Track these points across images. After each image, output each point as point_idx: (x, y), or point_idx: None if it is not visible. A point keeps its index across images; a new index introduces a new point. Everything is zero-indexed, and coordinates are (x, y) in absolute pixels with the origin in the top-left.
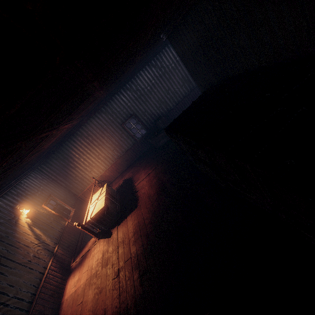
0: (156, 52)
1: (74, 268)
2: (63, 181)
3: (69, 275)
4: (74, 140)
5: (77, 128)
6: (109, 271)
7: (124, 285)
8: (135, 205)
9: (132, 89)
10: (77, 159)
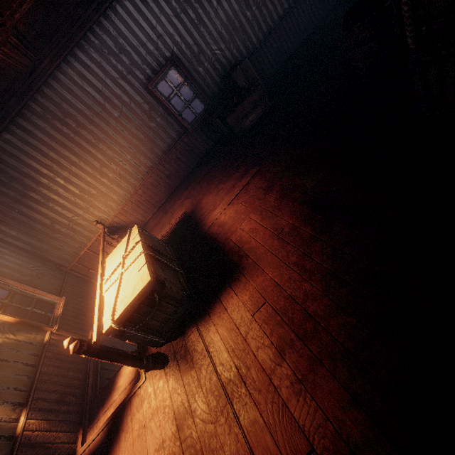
0: None
1: None
2: (21, 238)
3: None
4: (25, 127)
5: (27, 92)
6: None
7: None
8: (235, 264)
9: None
10: (46, 181)
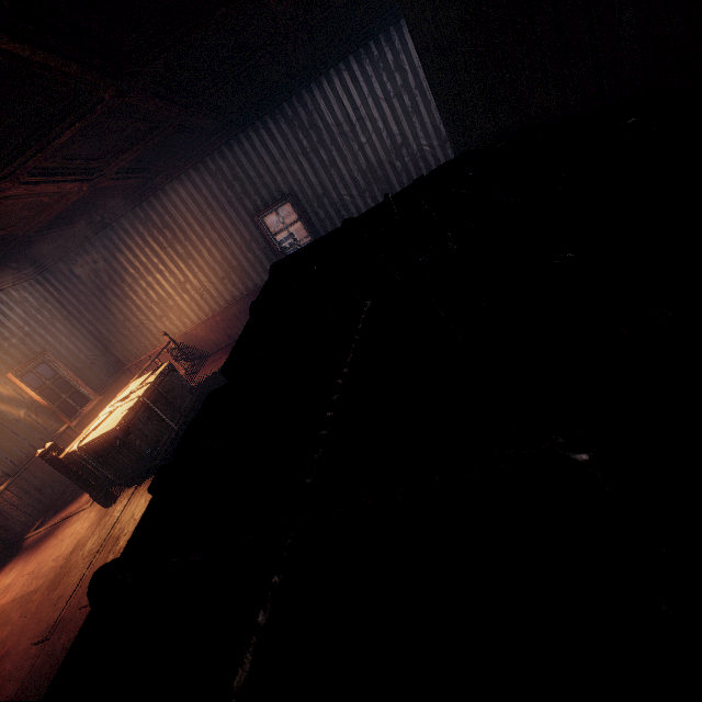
0: (389, 18)
1: (25, 548)
2: (94, 323)
3: (8, 562)
4: (127, 228)
5: (137, 199)
6: (45, 611)
7: (28, 685)
8: None
9: (297, 120)
10: (130, 280)
